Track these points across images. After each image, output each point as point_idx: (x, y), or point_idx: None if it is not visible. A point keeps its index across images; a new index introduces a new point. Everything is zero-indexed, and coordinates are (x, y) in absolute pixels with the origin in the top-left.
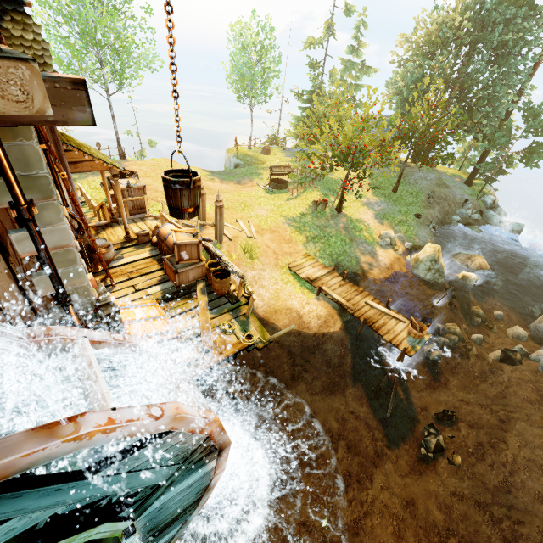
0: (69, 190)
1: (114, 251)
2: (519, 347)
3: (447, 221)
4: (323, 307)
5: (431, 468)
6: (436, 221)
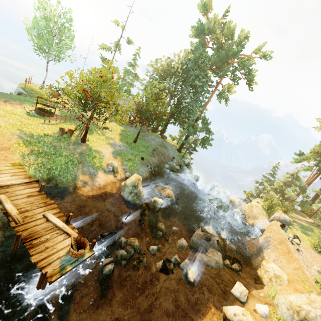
0: None
1: None
2: (175, 257)
3: (161, 166)
4: None
5: None
6: (154, 164)
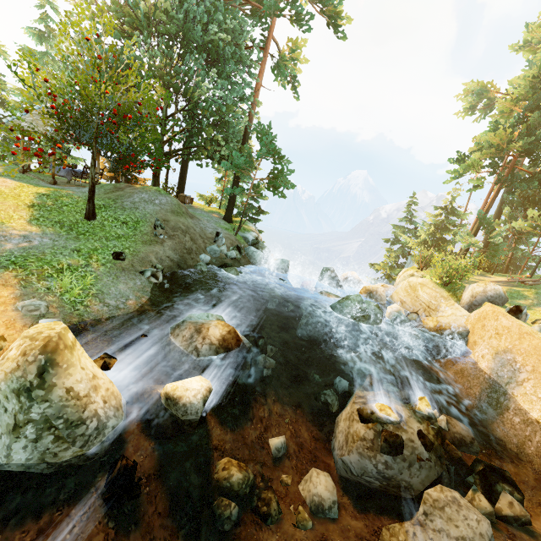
0: None
1: None
2: None
3: (190, 262)
4: None
5: None
6: (167, 263)
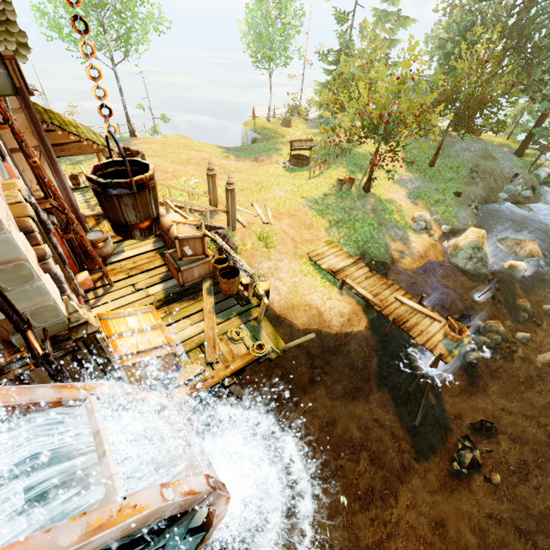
0: (44, 180)
1: (113, 244)
2: None
3: (492, 199)
4: (347, 303)
5: (464, 485)
6: (479, 199)
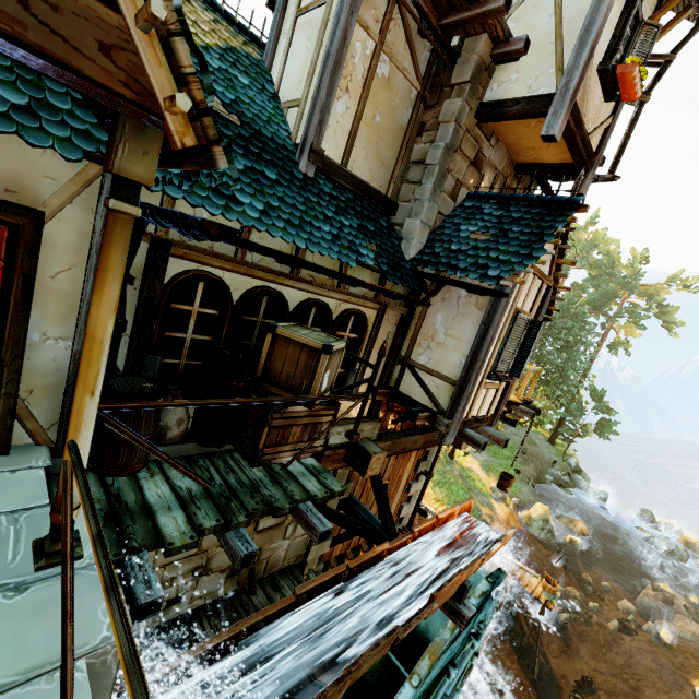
0: None
1: None
2: (632, 617)
3: (542, 479)
4: None
5: None
6: (533, 478)
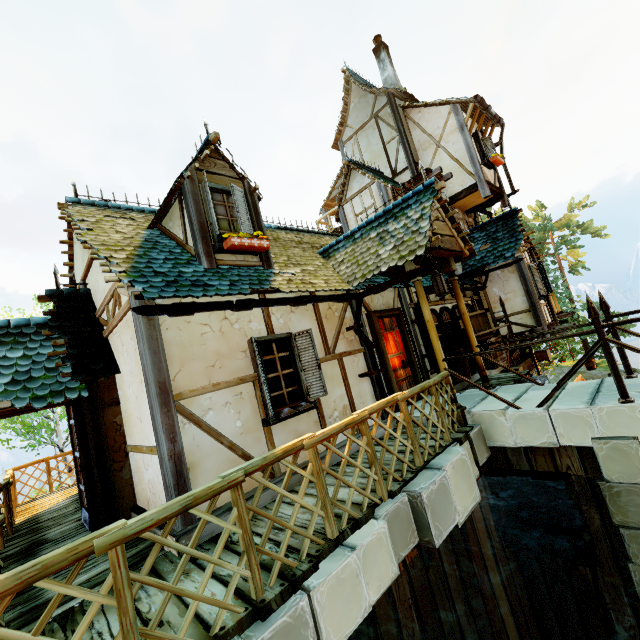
0: None
1: None
2: None
3: None
4: None
5: None
6: None
